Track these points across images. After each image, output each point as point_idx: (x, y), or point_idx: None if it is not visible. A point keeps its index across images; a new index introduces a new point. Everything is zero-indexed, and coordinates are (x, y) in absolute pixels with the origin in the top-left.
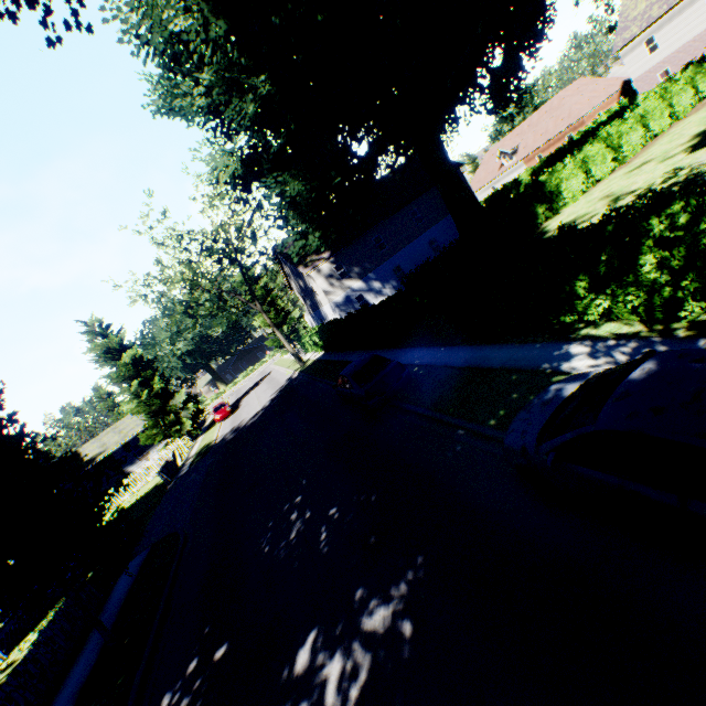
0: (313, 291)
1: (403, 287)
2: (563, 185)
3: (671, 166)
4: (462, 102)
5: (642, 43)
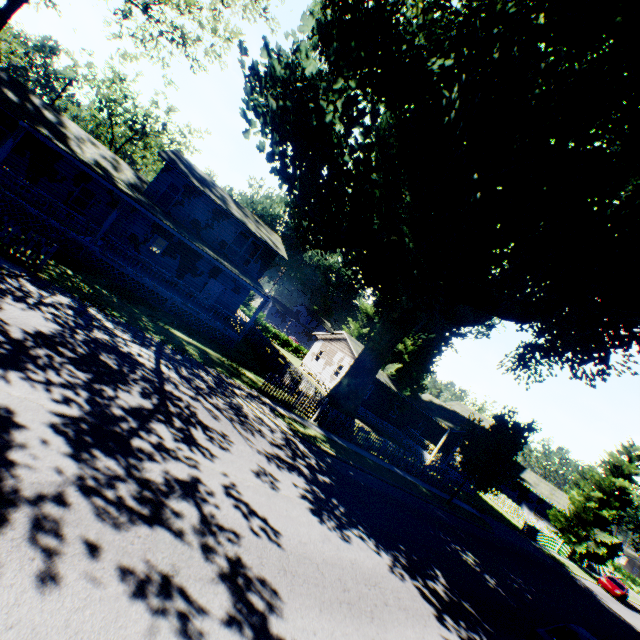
0: None
1: None
2: None
3: None
4: None
5: None
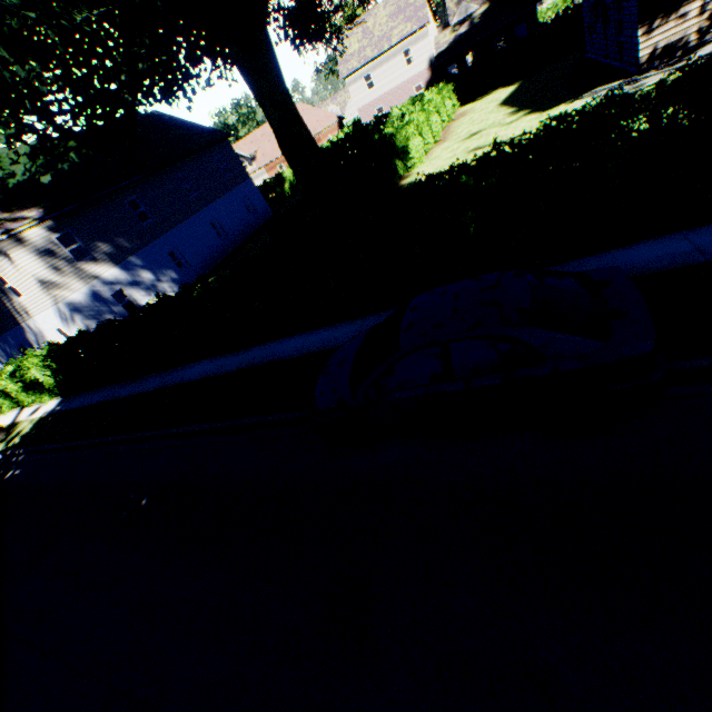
0: (4, 287)
1: (188, 281)
2: (410, 144)
3: (536, 119)
4: (279, 6)
5: (363, 78)
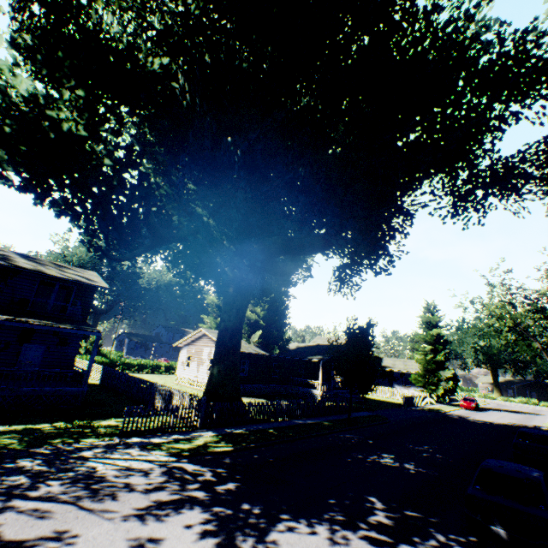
0: None
1: None
2: None
3: None
4: None
5: None
